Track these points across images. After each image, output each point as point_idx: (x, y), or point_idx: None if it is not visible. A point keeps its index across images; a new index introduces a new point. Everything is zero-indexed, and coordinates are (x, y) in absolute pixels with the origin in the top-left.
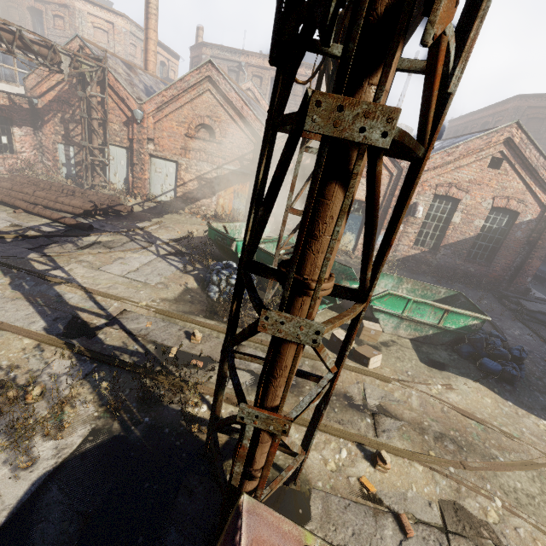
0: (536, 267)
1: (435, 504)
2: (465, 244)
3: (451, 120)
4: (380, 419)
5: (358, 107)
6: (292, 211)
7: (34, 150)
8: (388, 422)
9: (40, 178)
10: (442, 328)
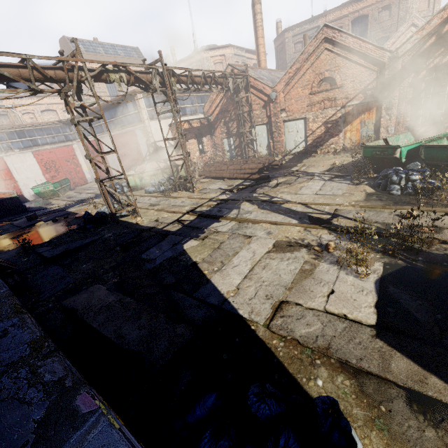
0: None
1: None
2: None
3: None
4: None
5: None
6: None
7: (212, 148)
8: None
9: None
10: None
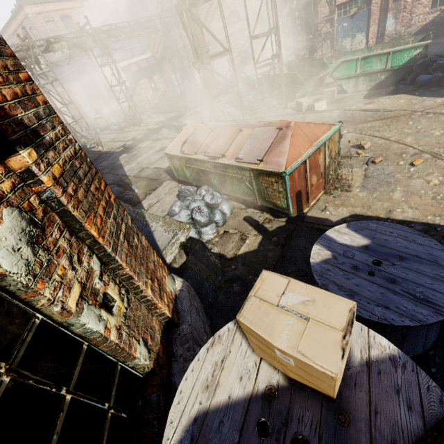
0: None
1: None
2: None
3: None
4: None
5: (180, 3)
6: (253, 38)
7: (164, 85)
8: None
9: None
10: (390, 69)
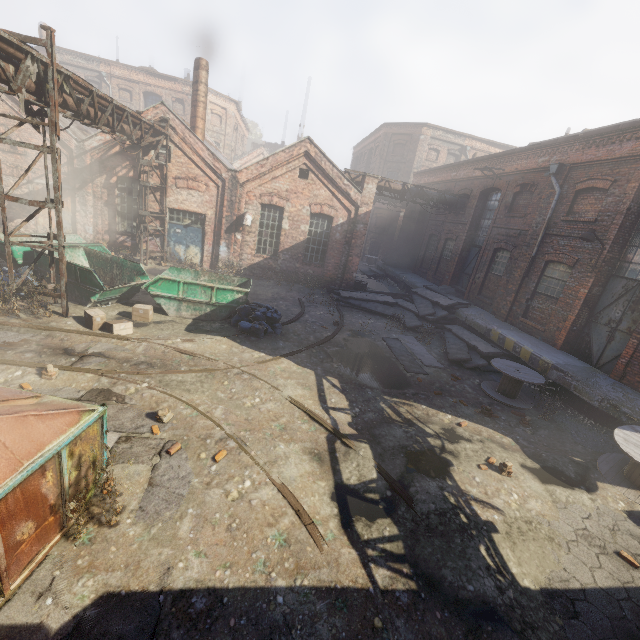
0: (357, 263)
1: (85, 391)
2: (299, 248)
3: (354, 147)
4: (87, 358)
5: None
6: (7, 198)
7: None
8: (95, 359)
9: None
10: (215, 304)
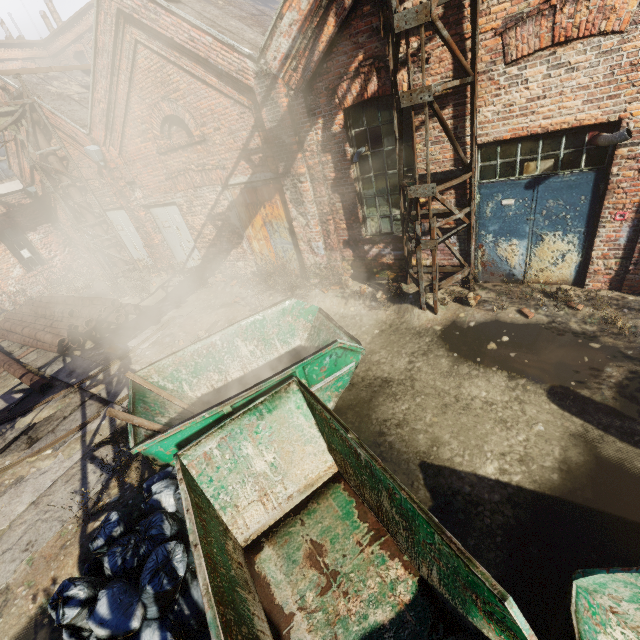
0: None
1: None
2: None
3: None
4: None
5: None
6: None
7: (66, 248)
8: None
9: (79, 282)
10: None
